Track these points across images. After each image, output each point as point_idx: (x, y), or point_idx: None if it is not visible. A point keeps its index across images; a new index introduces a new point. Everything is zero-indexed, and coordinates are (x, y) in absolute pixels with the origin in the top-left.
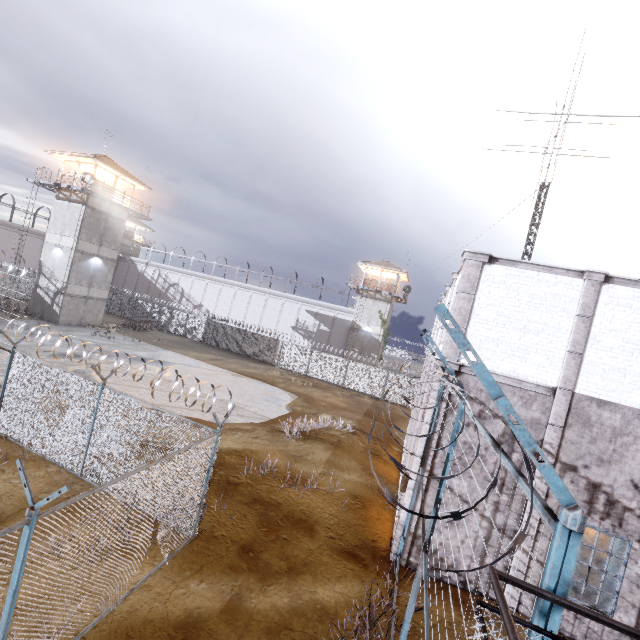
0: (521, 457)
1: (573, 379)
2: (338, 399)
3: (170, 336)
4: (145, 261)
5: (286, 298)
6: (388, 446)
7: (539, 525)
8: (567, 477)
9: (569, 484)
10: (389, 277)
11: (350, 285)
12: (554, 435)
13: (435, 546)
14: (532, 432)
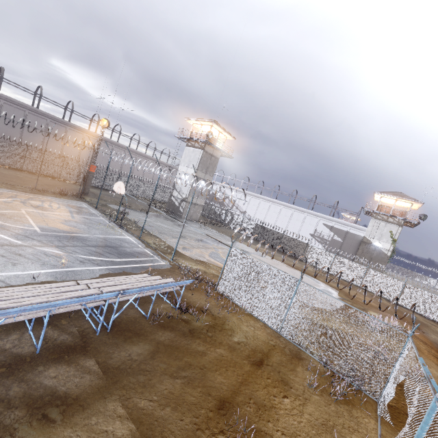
0: None
1: None
2: (366, 298)
3: (232, 231)
4: (212, 181)
5: (308, 213)
6: (437, 351)
7: None
8: None
9: None
10: (398, 205)
11: (366, 209)
12: None
13: None
14: None
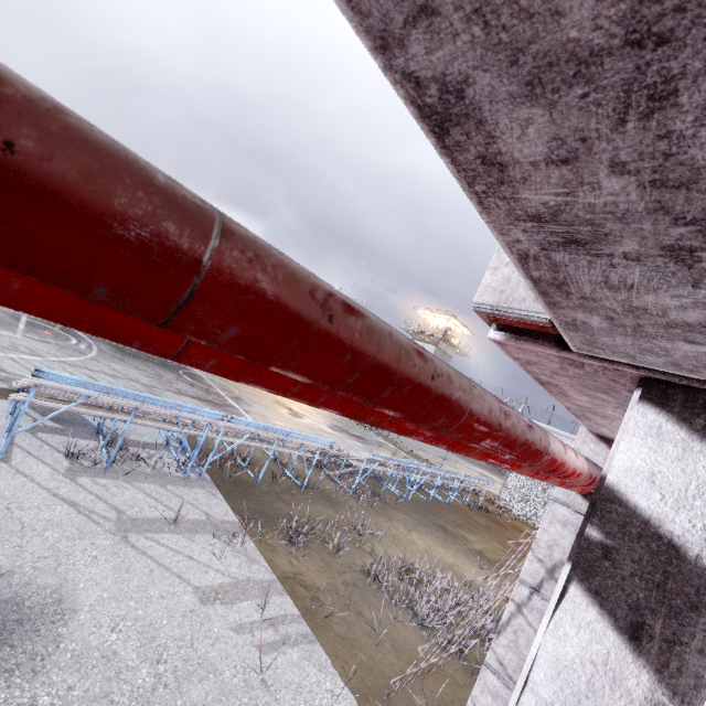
0: None
1: None
2: None
3: None
4: None
5: (572, 440)
6: None
7: None
8: None
9: None
10: None
11: None
12: None
13: None
14: None
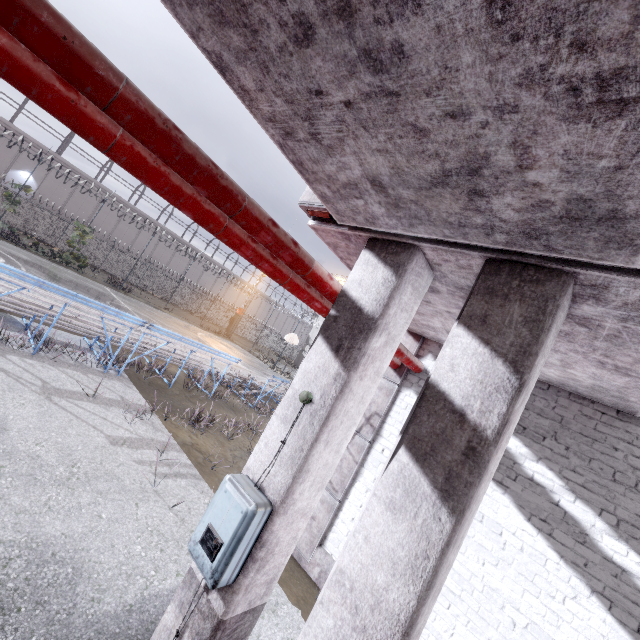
0: None
1: None
2: None
3: None
4: None
5: None
6: None
7: None
8: None
9: None
10: None
11: None
12: None
13: None
14: None
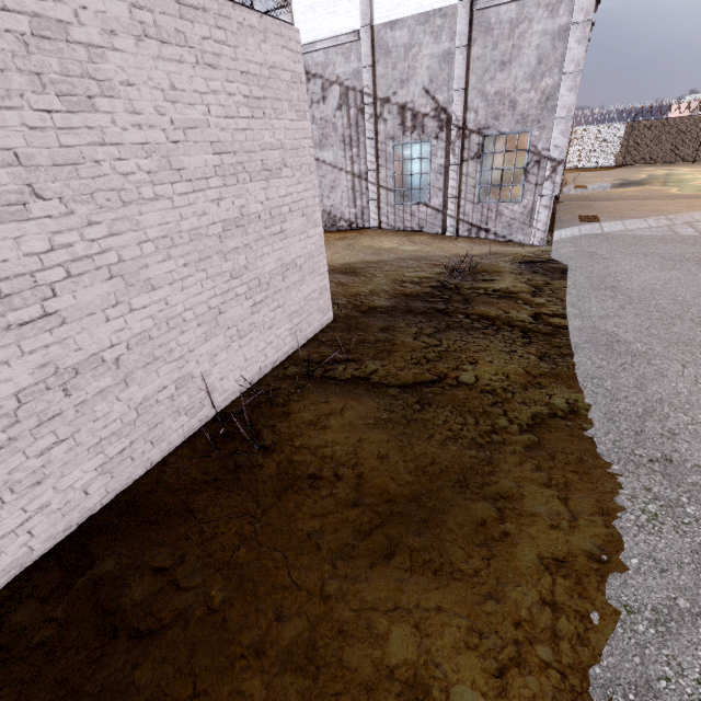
0: (355, 110)
1: (367, 12)
2: None
3: None
4: None
5: None
6: None
7: (378, 160)
8: (385, 110)
9: (388, 116)
10: None
11: None
12: (368, 77)
13: (329, 209)
14: (356, 83)
